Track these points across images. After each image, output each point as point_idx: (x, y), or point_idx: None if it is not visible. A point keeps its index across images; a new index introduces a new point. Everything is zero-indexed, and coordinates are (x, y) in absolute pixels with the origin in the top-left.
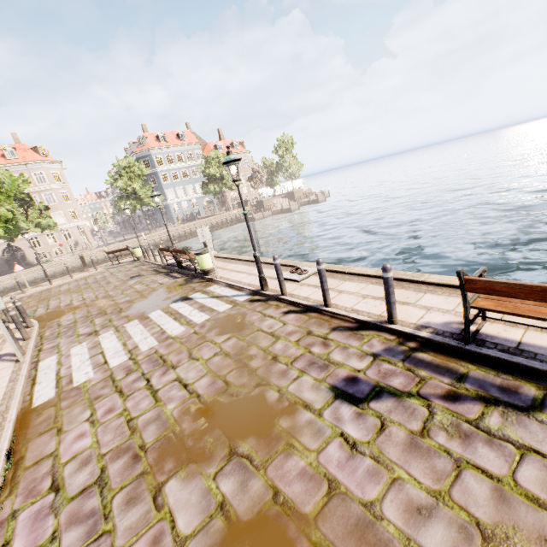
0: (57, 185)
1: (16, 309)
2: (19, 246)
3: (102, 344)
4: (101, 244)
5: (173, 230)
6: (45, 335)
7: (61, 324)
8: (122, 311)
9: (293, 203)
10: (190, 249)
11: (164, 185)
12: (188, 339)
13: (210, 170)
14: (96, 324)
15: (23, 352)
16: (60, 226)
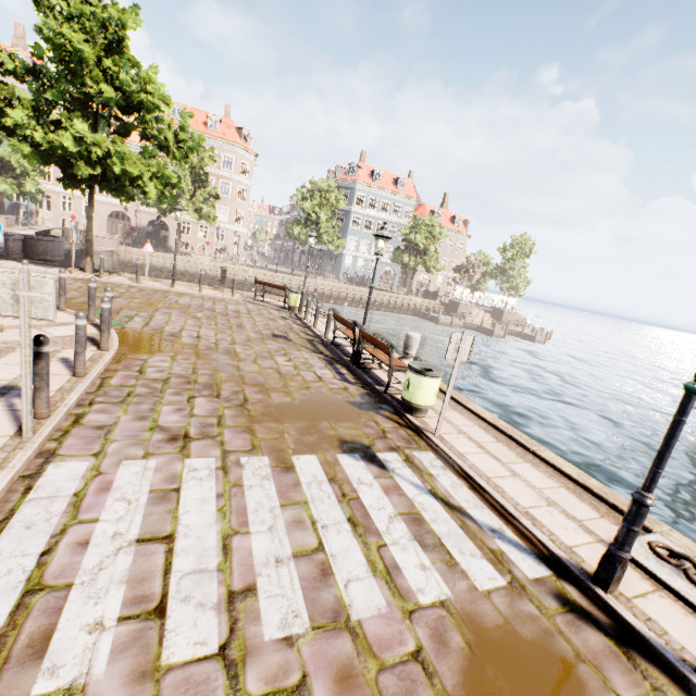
0: (240, 177)
1: (113, 301)
2: (168, 224)
3: (183, 497)
4: (248, 262)
5: (335, 286)
6: (110, 382)
7: (146, 371)
8: (246, 408)
9: (497, 325)
10: (385, 341)
11: (350, 230)
12: (405, 695)
13: (416, 236)
14: (193, 412)
15: (45, 412)
16: (218, 223)
